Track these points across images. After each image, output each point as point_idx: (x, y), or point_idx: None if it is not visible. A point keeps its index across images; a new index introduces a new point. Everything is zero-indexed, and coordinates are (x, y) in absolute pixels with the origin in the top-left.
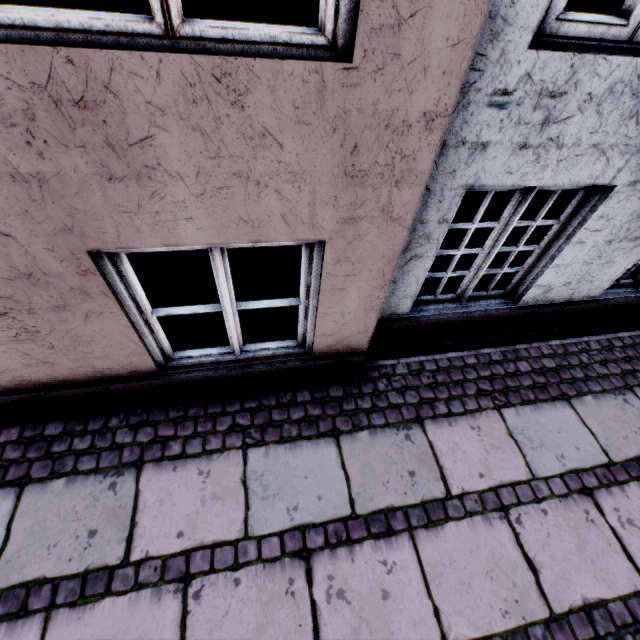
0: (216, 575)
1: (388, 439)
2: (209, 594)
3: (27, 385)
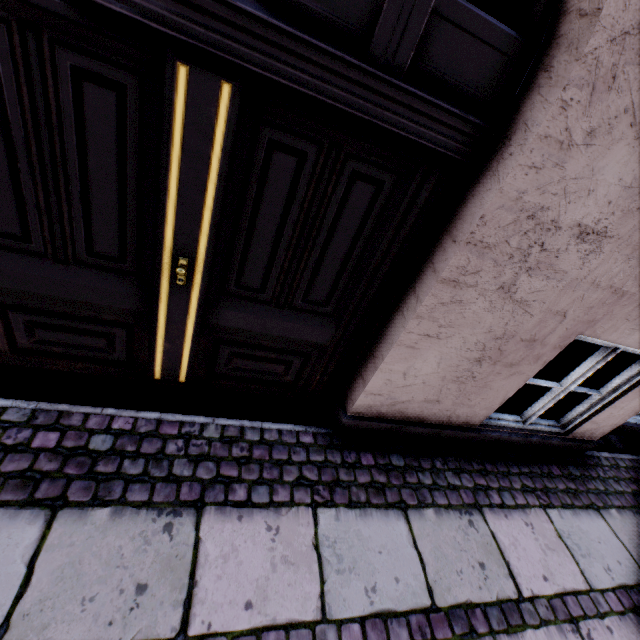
0: (591, 621)
1: (632, 520)
2: (597, 638)
3: (395, 416)
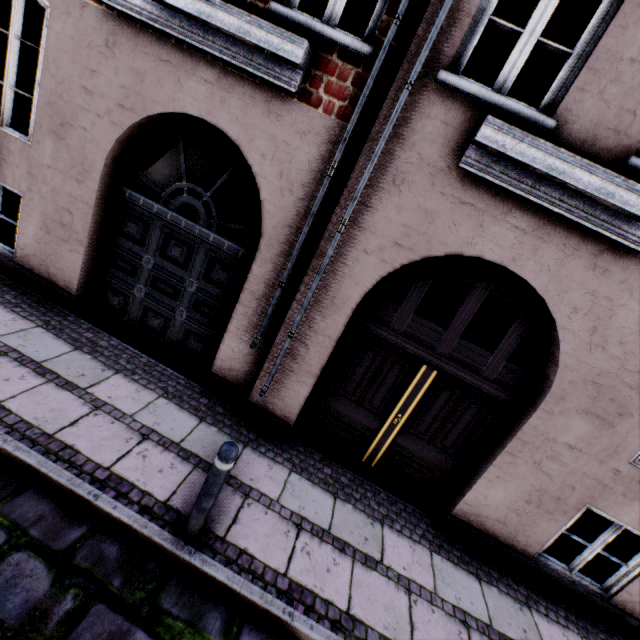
0: None
1: None
2: None
3: (478, 525)
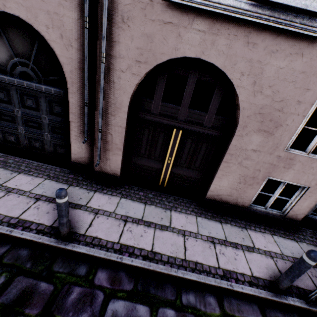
0: (279, 259)
1: (312, 247)
2: (279, 262)
3: (219, 200)
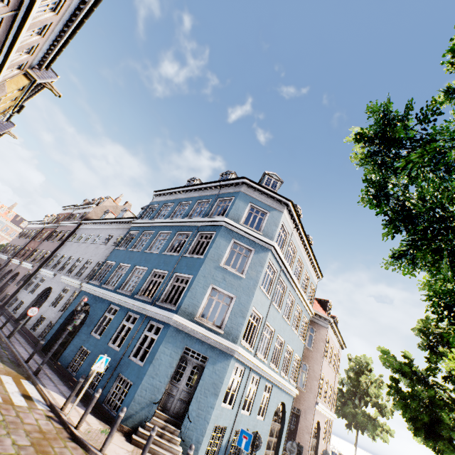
0: None
1: None
2: None
3: None
